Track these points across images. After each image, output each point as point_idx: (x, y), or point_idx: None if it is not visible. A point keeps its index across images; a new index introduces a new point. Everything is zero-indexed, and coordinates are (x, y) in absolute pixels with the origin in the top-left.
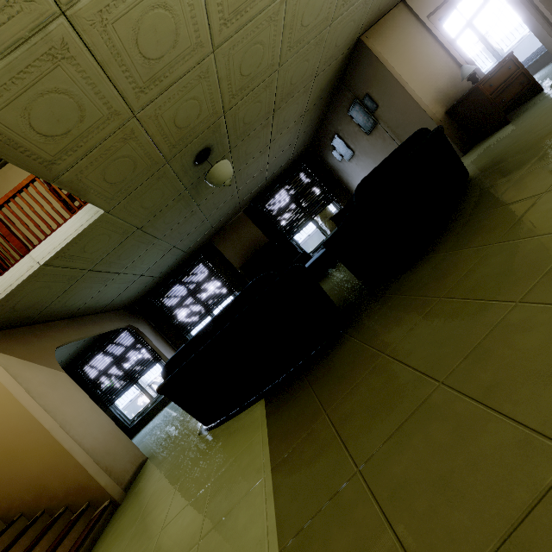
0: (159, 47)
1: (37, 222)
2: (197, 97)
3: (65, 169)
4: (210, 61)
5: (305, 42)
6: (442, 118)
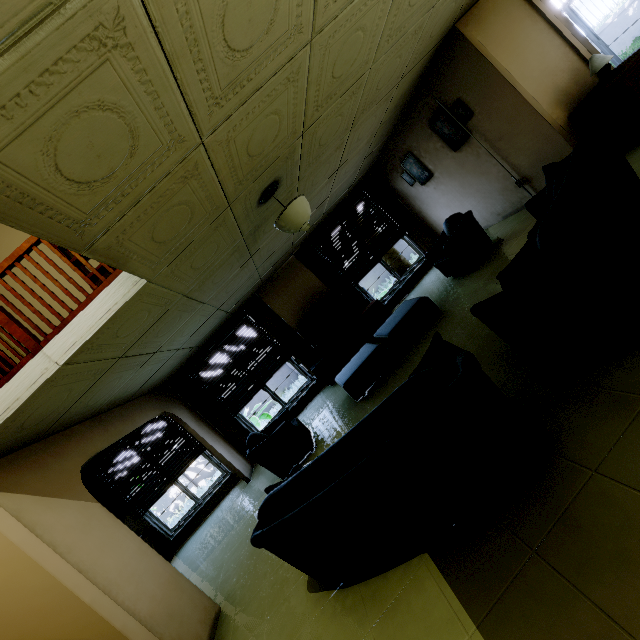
0: (250, 30)
1: (38, 292)
2: (279, 110)
3: (103, 230)
4: (303, 56)
5: (405, 30)
6: (564, 125)
